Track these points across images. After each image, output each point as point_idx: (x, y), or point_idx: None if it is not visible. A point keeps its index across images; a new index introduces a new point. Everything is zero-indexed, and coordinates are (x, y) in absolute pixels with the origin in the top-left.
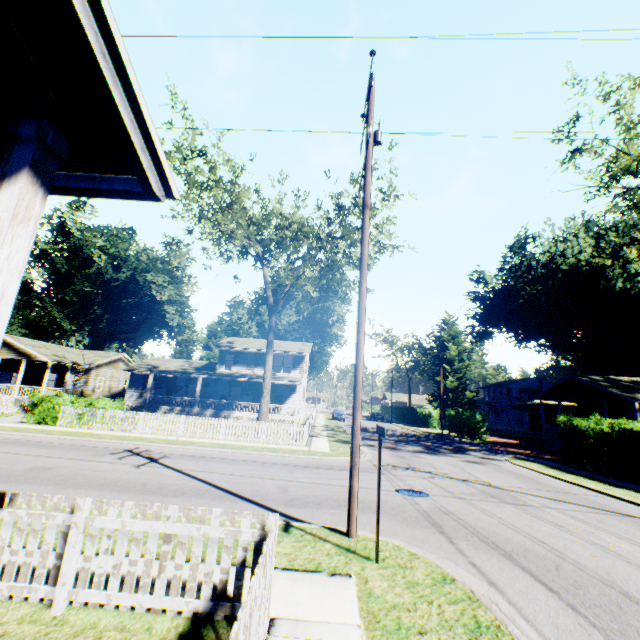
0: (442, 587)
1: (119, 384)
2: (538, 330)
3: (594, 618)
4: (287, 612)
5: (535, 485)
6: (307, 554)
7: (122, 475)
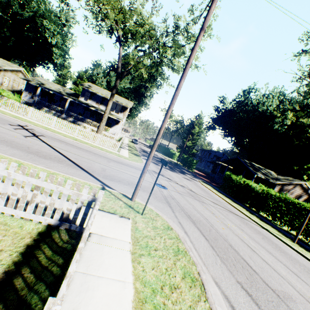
0: (167, 231)
1: (18, 86)
2: (234, 134)
3: (218, 252)
4: (97, 231)
5: (208, 195)
6: (111, 205)
7: (15, 139)
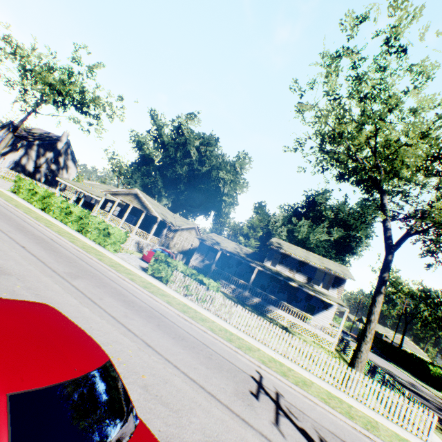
0: None
1: (188, 245)
2: None
3: None
4: None
5: None
6: None
7: None
